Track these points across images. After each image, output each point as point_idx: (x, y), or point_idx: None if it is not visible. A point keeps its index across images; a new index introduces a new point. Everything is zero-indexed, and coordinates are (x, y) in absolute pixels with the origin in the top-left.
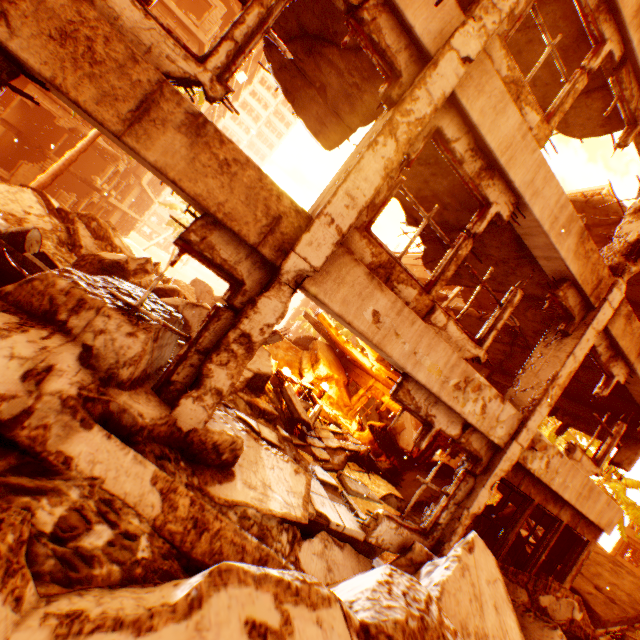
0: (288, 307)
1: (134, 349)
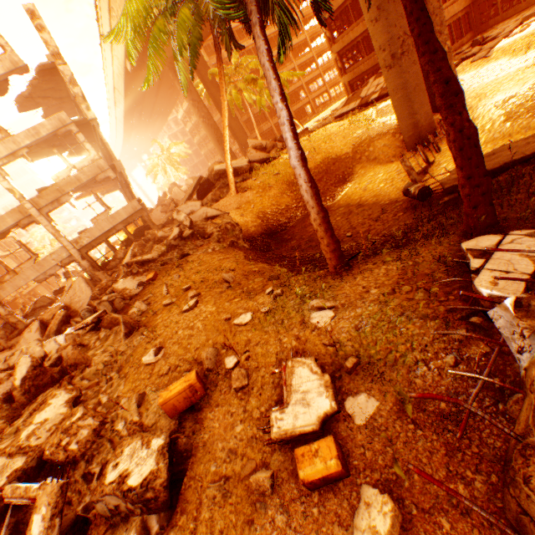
0: (3, 306)
1: (4, 332)
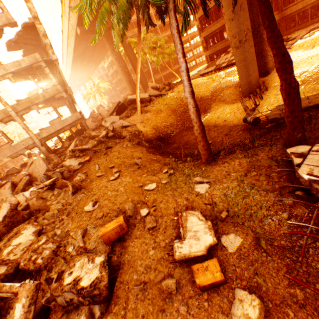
0: None
1: None
